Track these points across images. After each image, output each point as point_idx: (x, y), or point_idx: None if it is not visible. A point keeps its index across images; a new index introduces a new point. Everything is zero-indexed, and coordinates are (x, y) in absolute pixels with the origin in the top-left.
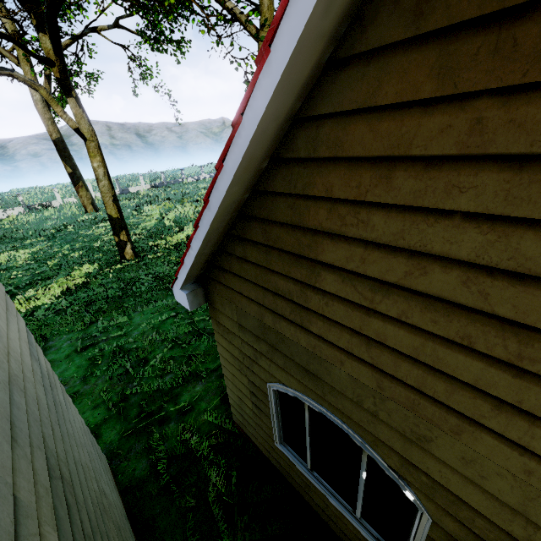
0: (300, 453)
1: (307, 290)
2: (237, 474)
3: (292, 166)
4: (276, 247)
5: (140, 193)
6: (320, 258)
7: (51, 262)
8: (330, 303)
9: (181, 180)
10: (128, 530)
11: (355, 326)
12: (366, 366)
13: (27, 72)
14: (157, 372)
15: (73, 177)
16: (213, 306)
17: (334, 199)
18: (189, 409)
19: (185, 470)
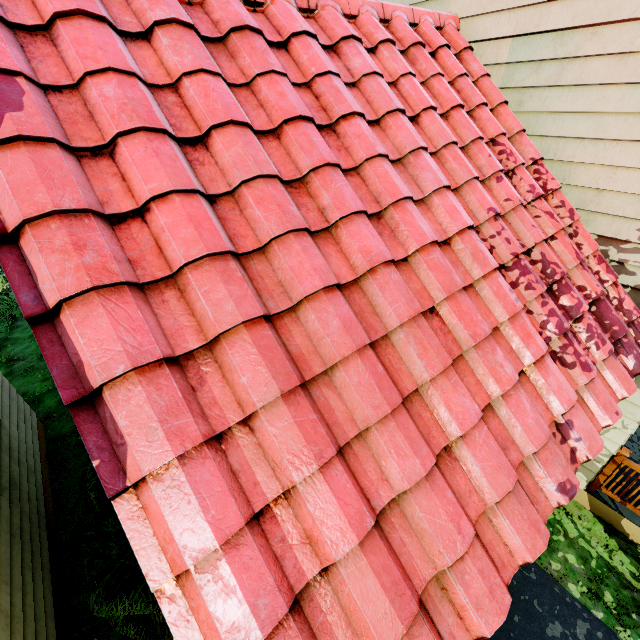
0: None
1: None
2: None
3: None
4: None
5: None
6: None
7: None
8: None
9: None
10: (33, 459)
11: None
12: None
13: None
14: None
15: None
16: None
17: None
18: None
19: None
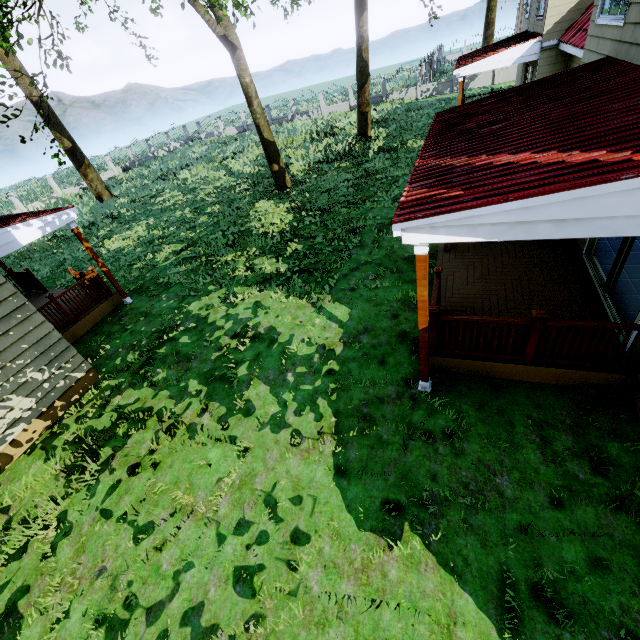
0: None
1: None
2: None
3: None
4: None
5: (122, 177)
6: None
7: (202, 219)
8: None
9: (151, 155)
10: None
11: None
12: None
13: None
14: None
15: (76, 154)
16: None
17: None
18: None
19: None
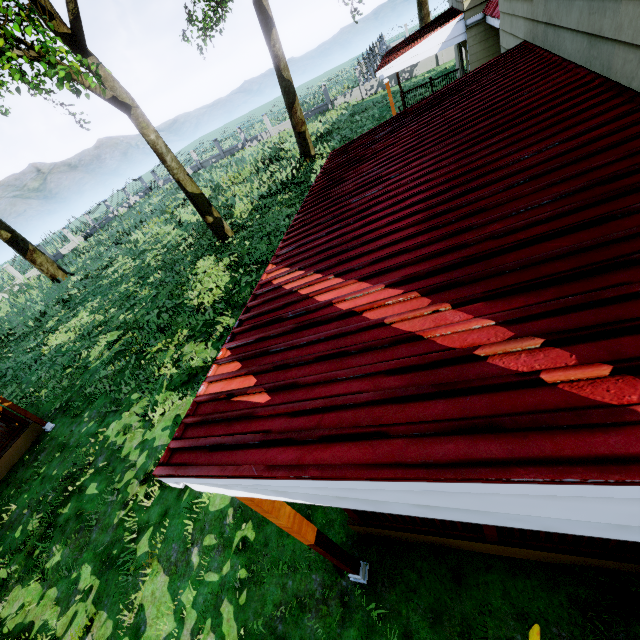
0: None
1: None
2: None
3: None
4: None
5: (83, 246)
6: None
7: (143, 292)
8: None
9: (112, 215)
10: None
11: None
12: None
13: None
14: None
15: (18, 243)
16: None
17: None
18: None
19: None
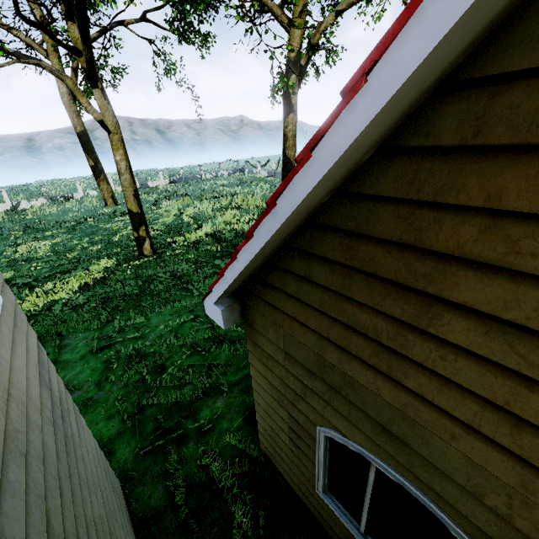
0: (350, 510)
1: (408, 333)
2: (264, 514)
3: (419, 158)
4: (365, 270)
5: (159, 188)
6: (447, 295)
7: (70, 255)
8: (451, 358)
9: (199, 176)
10: None
11: (496, 398)
12: (503, 453)
13: (55, 64)
14: (175, 381)
15: (95, 171)
16: (251, 325)
17: (499, 212)
18: (210, 428)
19: (206, 503)
